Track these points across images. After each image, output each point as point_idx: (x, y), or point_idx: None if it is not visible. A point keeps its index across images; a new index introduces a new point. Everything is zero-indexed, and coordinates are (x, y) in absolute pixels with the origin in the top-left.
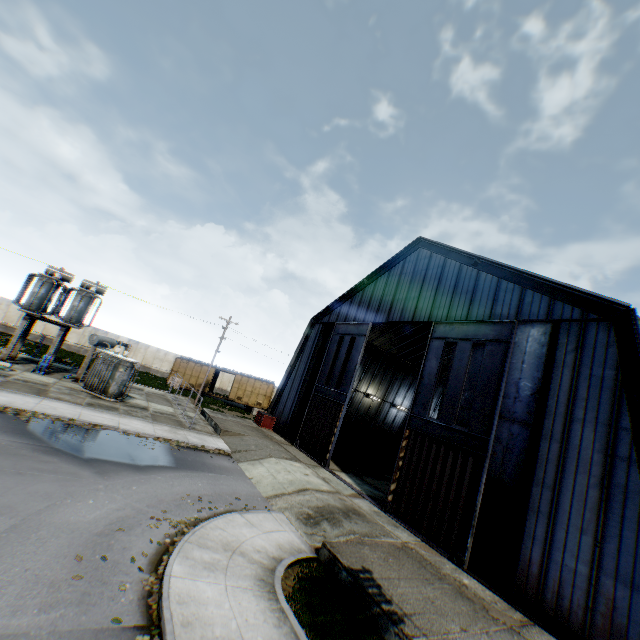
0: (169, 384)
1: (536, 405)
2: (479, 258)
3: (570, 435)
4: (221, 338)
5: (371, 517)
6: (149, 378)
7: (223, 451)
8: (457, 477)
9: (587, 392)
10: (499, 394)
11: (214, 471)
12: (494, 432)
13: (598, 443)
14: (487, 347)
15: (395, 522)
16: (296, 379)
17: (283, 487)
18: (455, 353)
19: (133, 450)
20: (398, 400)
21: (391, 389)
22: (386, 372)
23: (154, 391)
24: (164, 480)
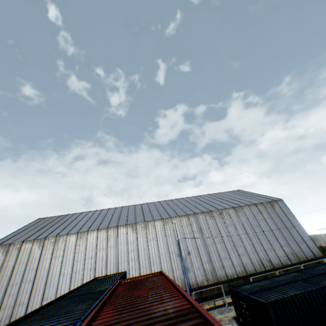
0: None
1: None
2: (24, 227)
3: None
4: None
5: None
6: None
7: None
8: None
9: None
10: None
11: None
12: None
13: None
14: None
15: None
16: None
17: None
18: None
19: None
20: None
21: None
22: None
23: None
24: None
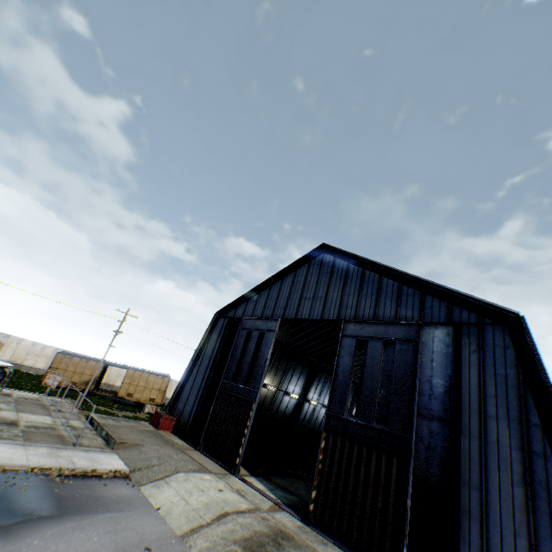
0: (46, 383)
1: (451, 402)
2: (380, 265)
3: (487, 432)
4: (117, 332)
5: (299, 537)
6: (20, 378)
7: (120, 472)
8: (383, 479)
9: (495, 389)
10: (415, 391)
11: (112, 507)
12: (414, 430)
13: (514, 439)
14: (398, 346)
15: (322, 537)
16: (199, 374)
17: (199, 515)
18: (367, 351)
19: None
20: (290, 388)
21: (285, 378)
22: (281, 362)
23: (26, 395)
24: (44, 544)
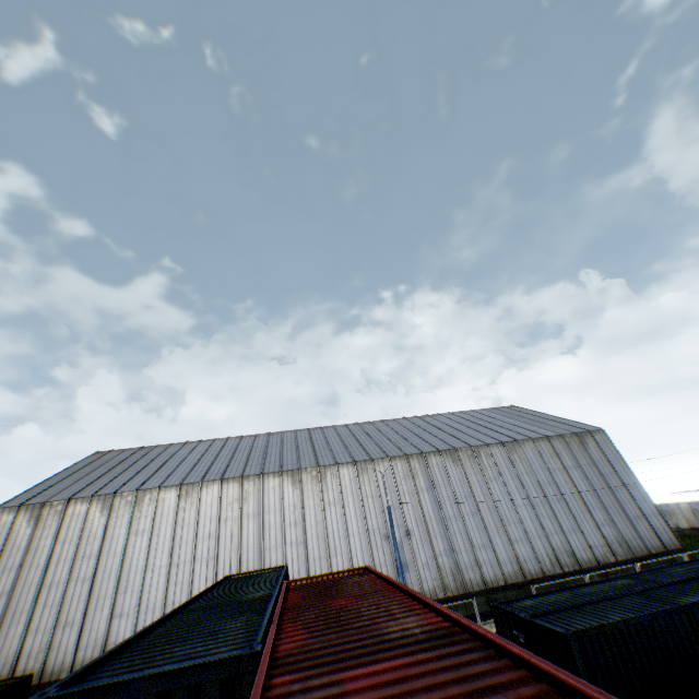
0: None
1: None
2: (67, 470)
3: None
4: None
5: None
6: None
7: None
8: None
9: None
10: None
11: None
12: None
13: None
14: None
15: None
16: None
17: None
18: None
19: None
20: None
21: None
22: None
23: None
24: None
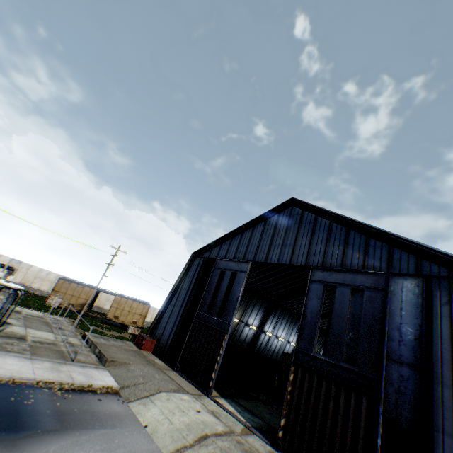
0: (49, 303)
1: (421, 350)
2: (348, 219)
3: None
4: (109, 264)
5: None
6: (28, 297)
7: (111, 388)
8: (352, 416)
9: None
10: (384, 337)
11: (106, 424)
12: (384, 372)
13: None
14: (366, 293)
15: None
16: (177, 304)
17: (182, 435)
18: (335, 295)
19: (5, 409)
20: (250, 320)
21: (246, 311)
22: (244, 298)
23: (33, 313)
24: None
